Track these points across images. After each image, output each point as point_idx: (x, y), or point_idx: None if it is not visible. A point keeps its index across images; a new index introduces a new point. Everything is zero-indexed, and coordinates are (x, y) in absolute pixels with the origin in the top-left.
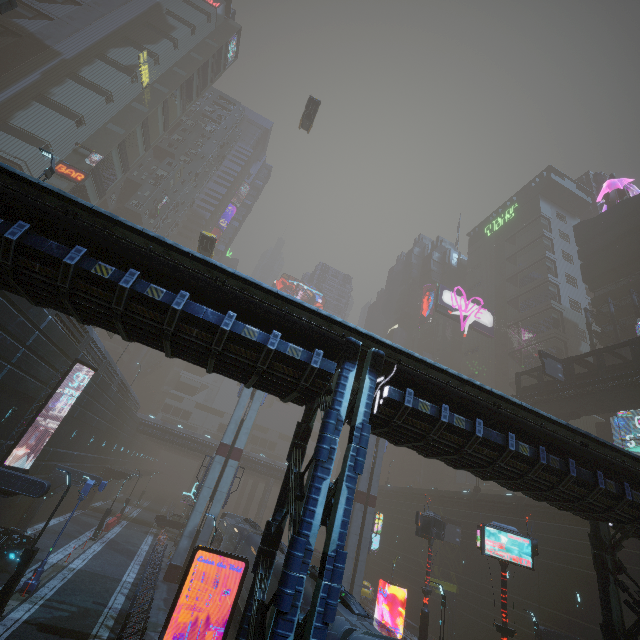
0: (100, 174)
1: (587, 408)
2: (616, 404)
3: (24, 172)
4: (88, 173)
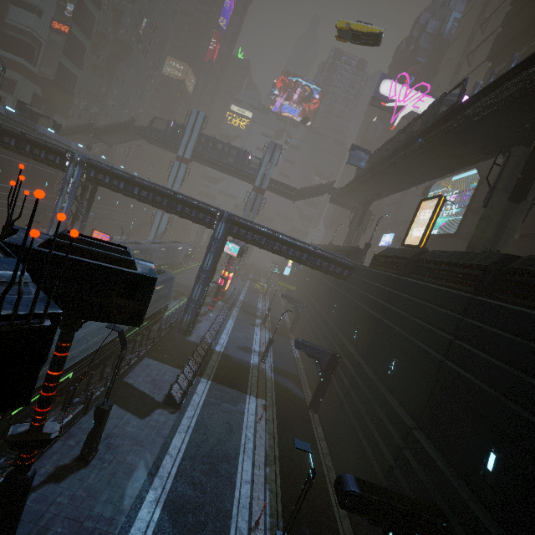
0: (80, 20)
1: (382, 189)
2: (392, 186)
3: (36, 37)
4: (70, 24)
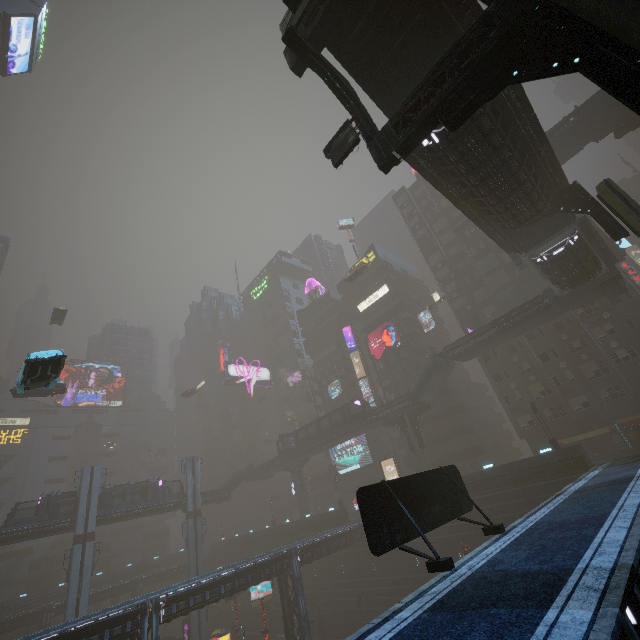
0: None
1: (311, 454)
2: (320, 450)
3: None
4: None
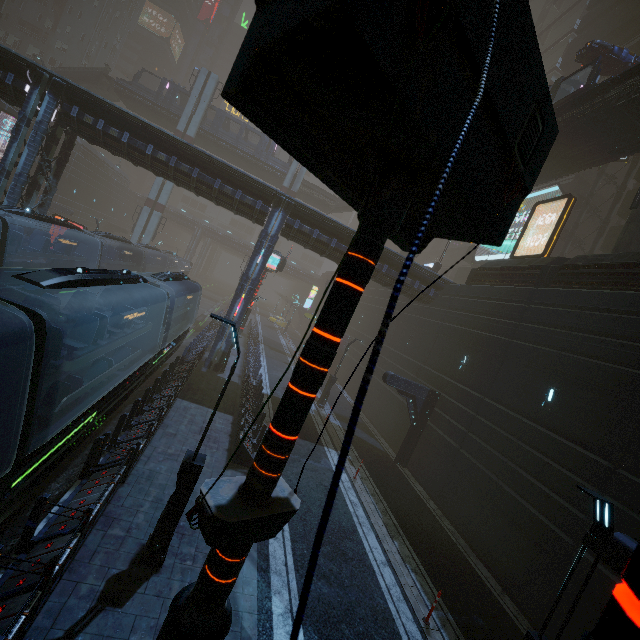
0: None
1: None
2: None
3: None
4: None
